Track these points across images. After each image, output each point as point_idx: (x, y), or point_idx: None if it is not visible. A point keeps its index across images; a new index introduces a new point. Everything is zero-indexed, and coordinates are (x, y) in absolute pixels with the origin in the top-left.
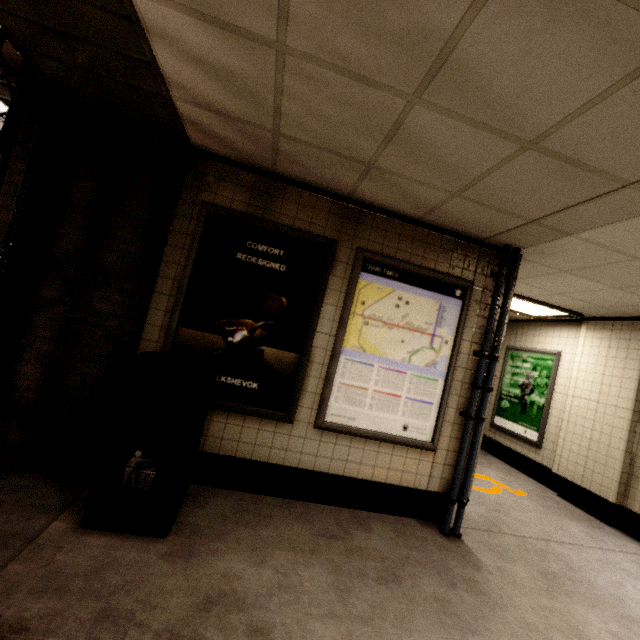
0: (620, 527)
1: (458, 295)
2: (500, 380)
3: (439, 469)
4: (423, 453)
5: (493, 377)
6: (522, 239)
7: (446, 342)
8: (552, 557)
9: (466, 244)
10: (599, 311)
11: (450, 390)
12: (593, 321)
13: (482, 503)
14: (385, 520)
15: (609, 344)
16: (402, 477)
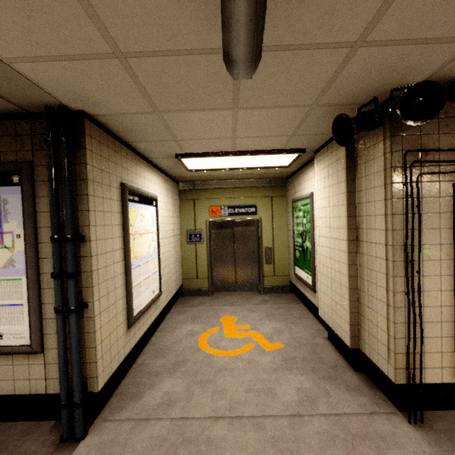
0: (366, 371)
1: (17, 181)
2: (292, 232)
3: (54, 369)
4: (31, 357)
5: (88, 258)
6: (22, 92)
7: (19, 236)
8: (188, 449)
9: (13, 122)
10: (304, 140)
11: (42, 285)
12: (318, 152)
13: (196, 374)
14: (9, 431)
15: (328, 172)
16: (15, 385)
